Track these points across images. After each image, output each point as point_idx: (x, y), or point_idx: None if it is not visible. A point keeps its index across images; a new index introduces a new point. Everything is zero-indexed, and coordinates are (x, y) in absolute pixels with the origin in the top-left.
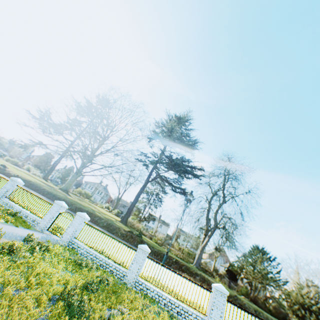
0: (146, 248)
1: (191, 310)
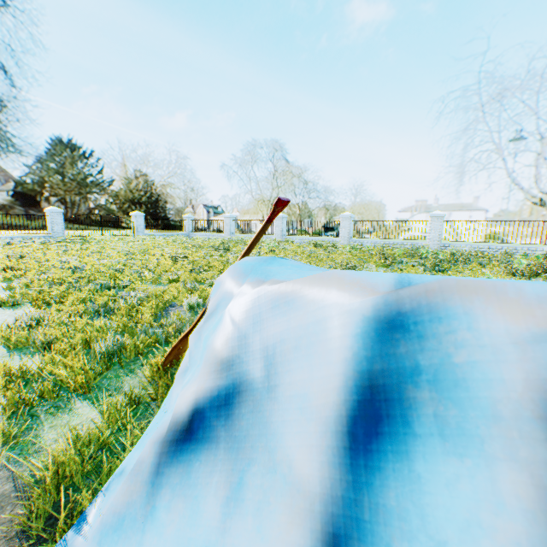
0: None
1: None
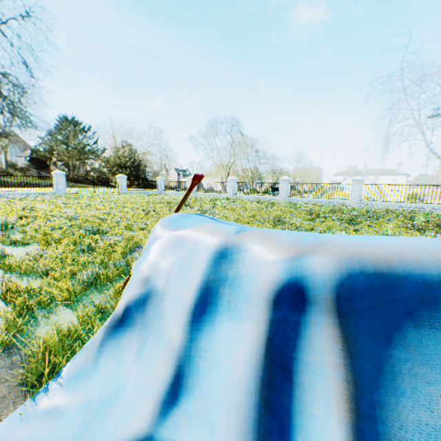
0: None
1: None
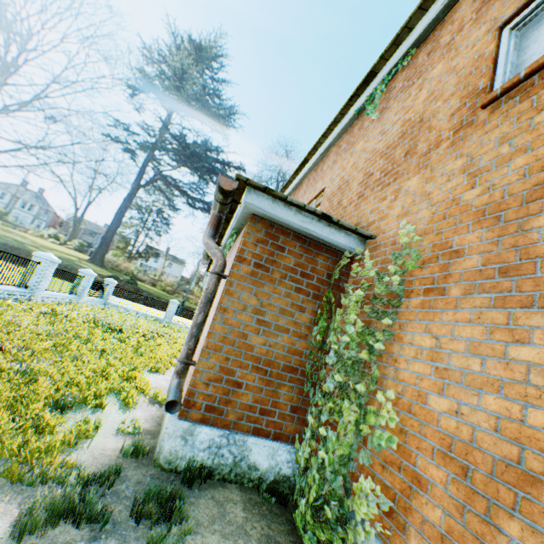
0: None
1: None
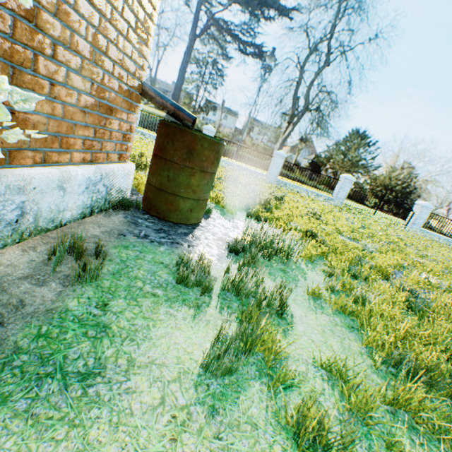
0: (212, 128)
1: (254, 171)
